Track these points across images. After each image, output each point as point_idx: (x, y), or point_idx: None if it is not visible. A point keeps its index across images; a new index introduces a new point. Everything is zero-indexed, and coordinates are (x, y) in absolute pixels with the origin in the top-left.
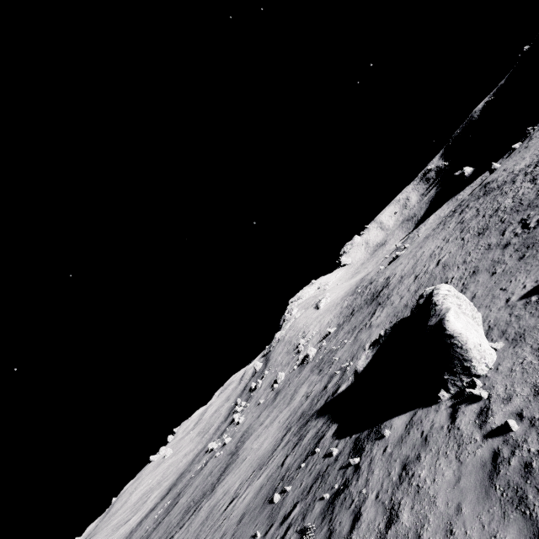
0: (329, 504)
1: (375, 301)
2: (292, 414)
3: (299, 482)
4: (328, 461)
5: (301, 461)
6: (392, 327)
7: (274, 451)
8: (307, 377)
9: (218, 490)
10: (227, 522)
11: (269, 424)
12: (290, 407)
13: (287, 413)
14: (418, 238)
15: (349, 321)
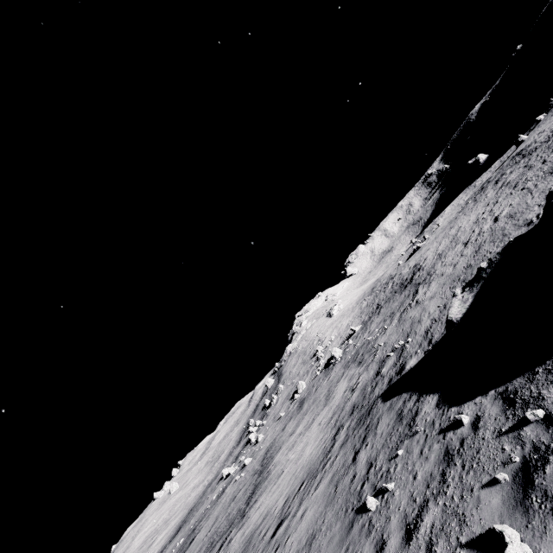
0: (523, 488)
1: (410, 285)
2: (338, 411)
3: (407, 474)
4: (456, 435)
5: (391, 450)
6: (502, 251)
7: (327, 454)
8: (342, 374)
9: (252, 515)
10: (284, 552)
11: (305, 430)
12: (330, 406)
13: (328, 413)
14: (438, 227)
15: (378, 314)
